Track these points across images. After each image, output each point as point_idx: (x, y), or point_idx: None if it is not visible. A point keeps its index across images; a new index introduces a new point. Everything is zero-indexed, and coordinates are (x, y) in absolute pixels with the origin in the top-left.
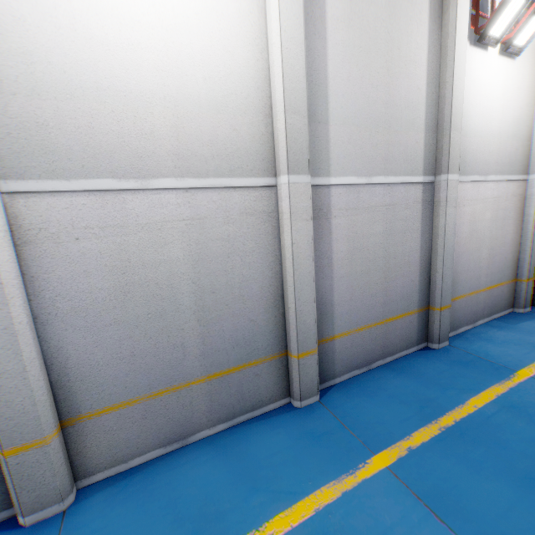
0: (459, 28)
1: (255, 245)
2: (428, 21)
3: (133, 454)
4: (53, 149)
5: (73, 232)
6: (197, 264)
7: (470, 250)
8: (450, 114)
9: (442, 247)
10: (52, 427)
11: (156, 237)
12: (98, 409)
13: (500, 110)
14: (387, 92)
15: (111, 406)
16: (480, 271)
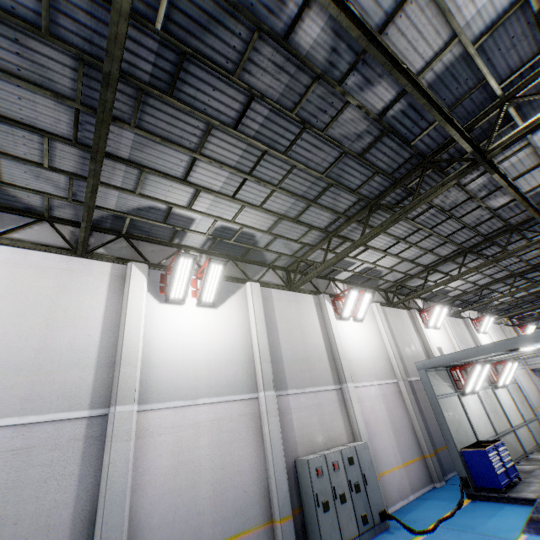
0: (132, 295)
1: None
2: (107, 292)
3: None
4: None
5: None
6: None
7: (176, 489)
8: (121, 353)
9: (104, 494)
10: None
11: None
12: None
13: (206, 343)
14: (43, 341)
15: None
16: (199, 517)
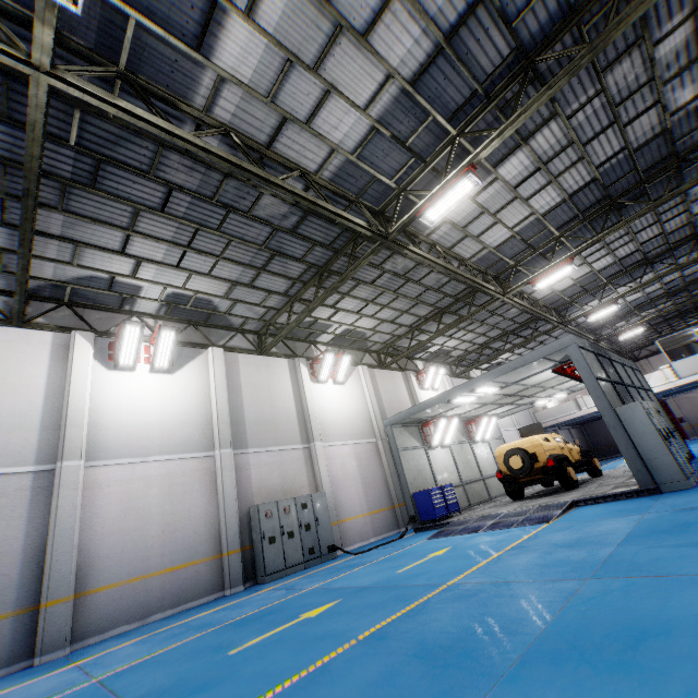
0: (77, 363)
1: None
2: (50, 361)
3: None
4: None
5: None
6: None
7: (125, 529)
8: (66, 416)
9: (54, 530)
10: None
11: None
12: None
13: (160, 407)
14: None
15: None
16: (148, 551)
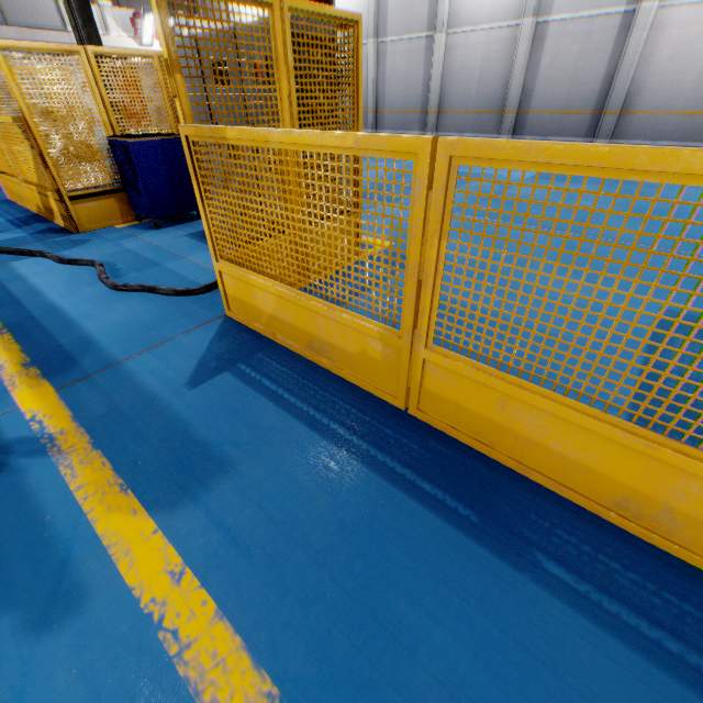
0: None
1: (505, 55)
2: None
3: (449, 131)
4: (459, 20)
5: (456, 48)
6: (483, 62)
7: (667, 71)
8: None
9: (620, 64)
10: (436, 109)
11: (475, 50)
12: (446, 110)
13: None
14: None
15: (449, 111)
16: (677, 93)
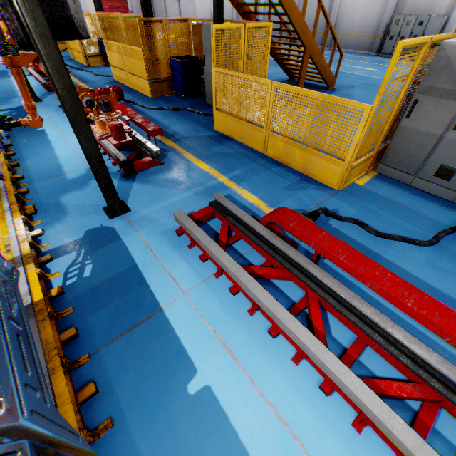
0: None
1: None
2: None
3: None
4: None
5: None
6: None
7: (350, 13)
8: None
9: (332, 8)
10: None
11: None
12: None
13: None
14: None
15: None
16: (354, 25)
